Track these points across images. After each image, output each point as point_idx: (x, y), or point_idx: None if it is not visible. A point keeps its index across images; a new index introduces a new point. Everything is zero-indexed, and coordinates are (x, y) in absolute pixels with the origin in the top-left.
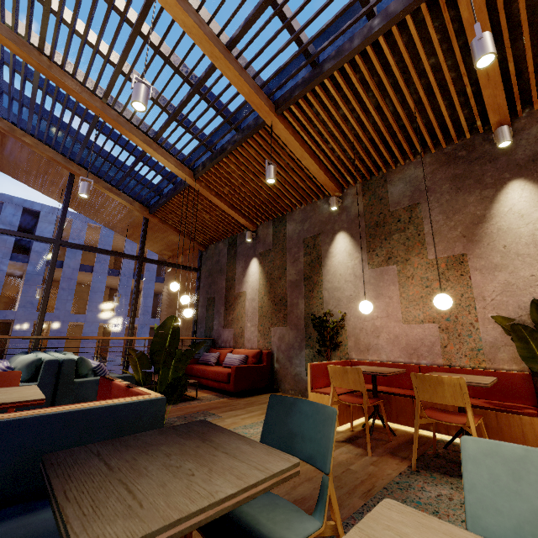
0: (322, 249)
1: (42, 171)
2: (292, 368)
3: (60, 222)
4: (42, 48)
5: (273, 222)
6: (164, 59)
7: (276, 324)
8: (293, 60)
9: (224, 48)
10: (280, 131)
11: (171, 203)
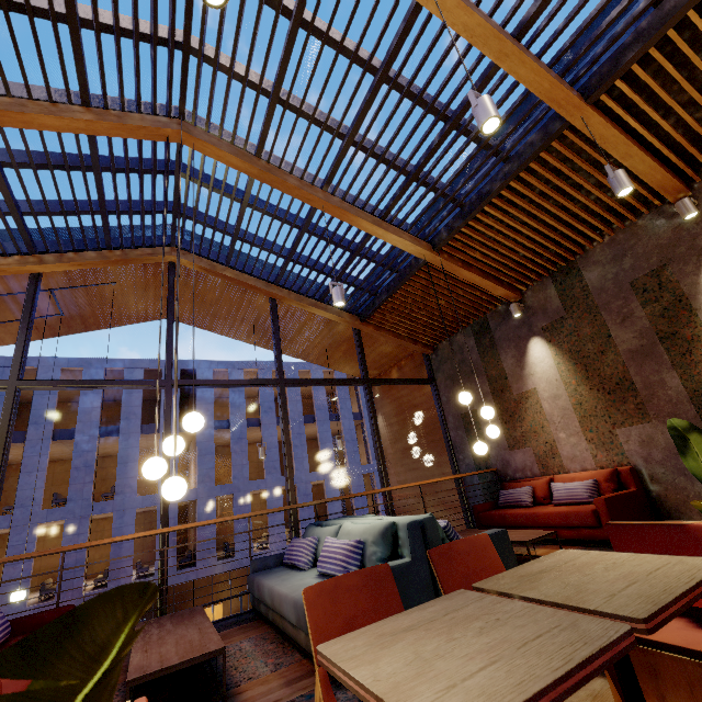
0: (682, 285)
1: (233, 310)
2: (696, 486)
3: (278, 357)
4: (261, 151)
5: (552, 278)
6: (412, 99)
7: (625, 421)
8: (593, 24)
9: (513, 39)
10: (592, 128)
11: (392, 298)
